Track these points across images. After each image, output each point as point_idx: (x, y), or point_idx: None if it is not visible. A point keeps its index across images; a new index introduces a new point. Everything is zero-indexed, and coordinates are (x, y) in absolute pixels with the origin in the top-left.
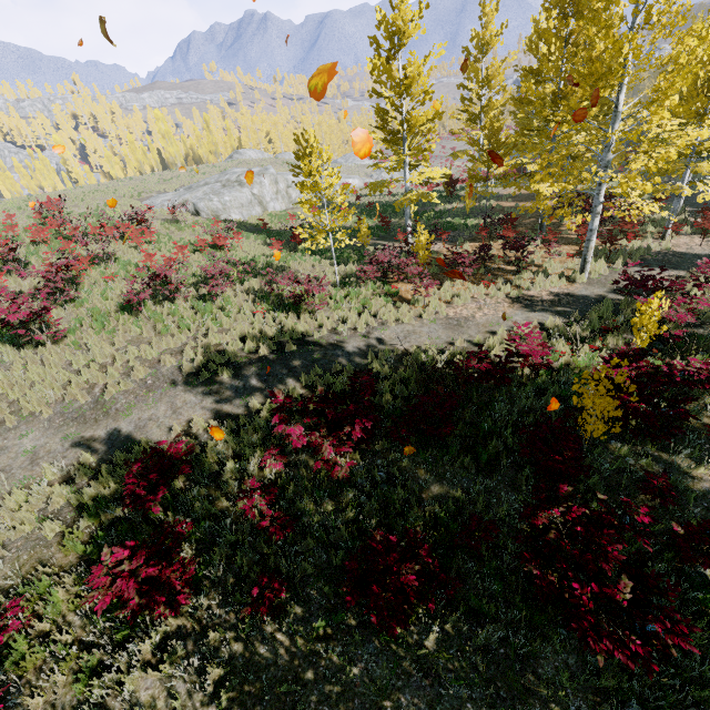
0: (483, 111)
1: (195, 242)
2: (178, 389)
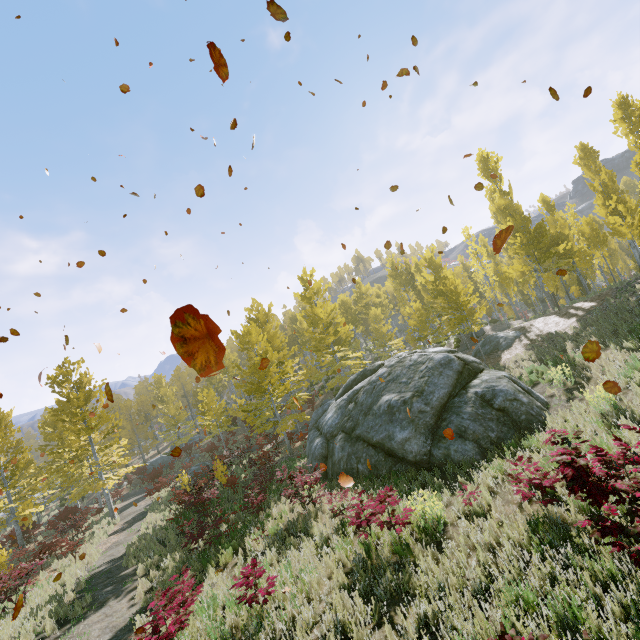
0: None
1: None
2: (77, 628)
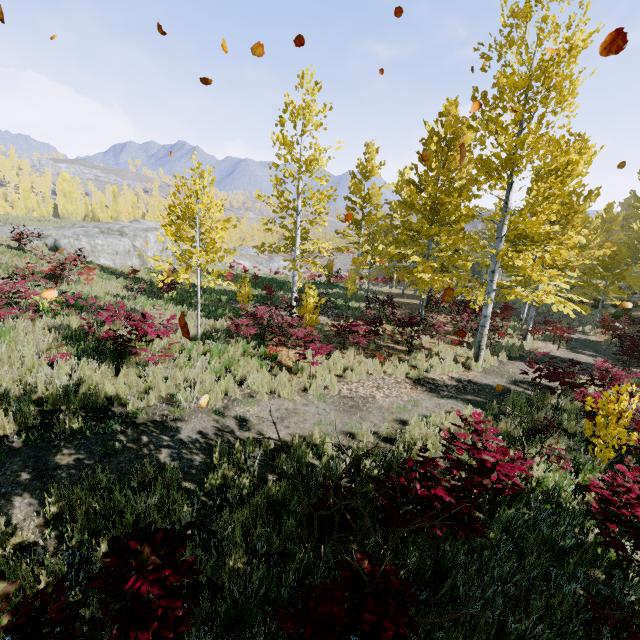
0: (364, 219)
1: (27, 269)
2: None
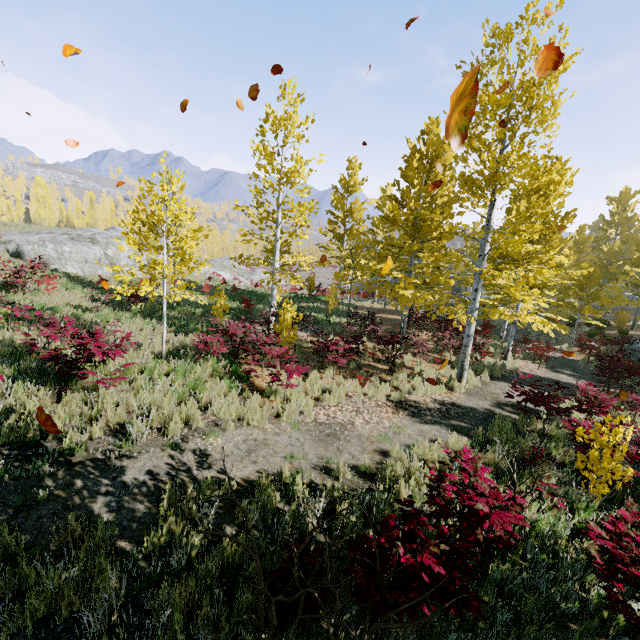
0: (346, 233)
1: None
2: None
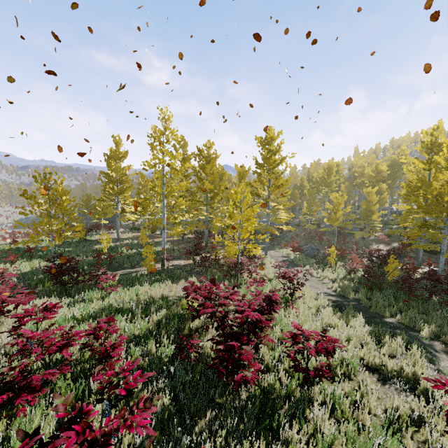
0: (125, 189)
1: None
2: (445, 370)
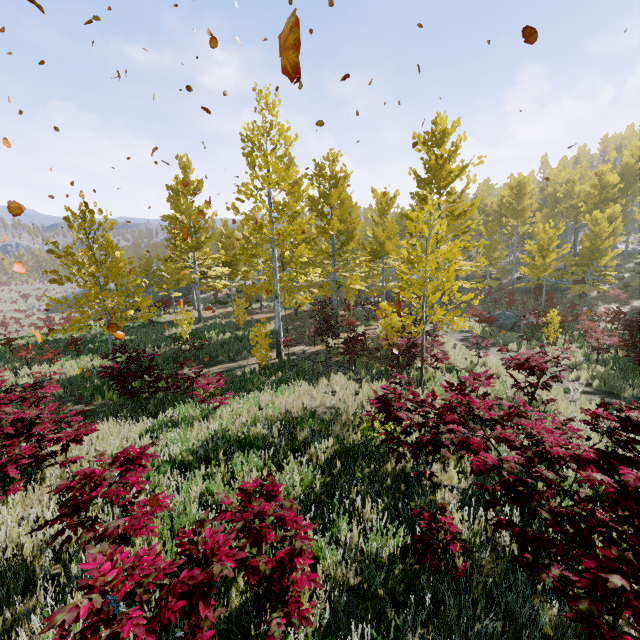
0: (203, 241)
1: None
2: None
